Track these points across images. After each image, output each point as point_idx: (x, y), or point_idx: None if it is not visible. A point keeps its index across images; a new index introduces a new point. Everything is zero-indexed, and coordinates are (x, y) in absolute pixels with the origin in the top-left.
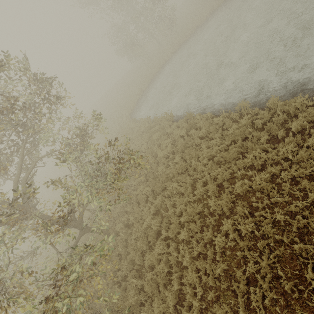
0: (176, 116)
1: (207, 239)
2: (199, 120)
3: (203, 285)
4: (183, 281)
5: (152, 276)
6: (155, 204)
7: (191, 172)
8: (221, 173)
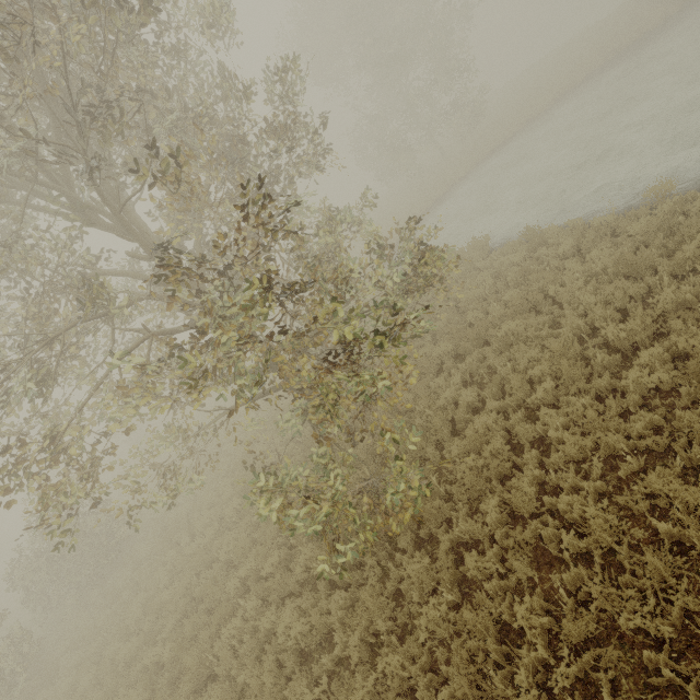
0: (494, 245)
1: (602, 389)
2: (556, 232)
3: (602, 462)
4: (552, 461)
5: (475, 463)
6: (463, 371)
7: (547, 307)
8: (621, 291)
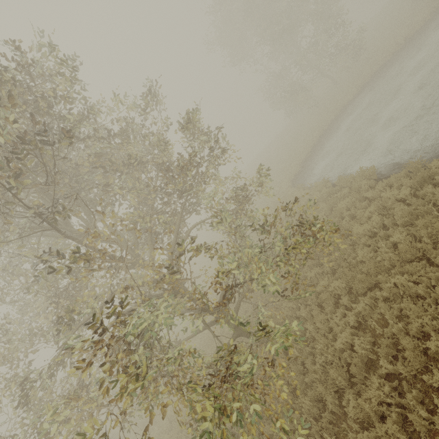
0: (381, 172)
1: None
2: None
3: None
4: None
5: None
6: (357, 311)
7: (438, 259)
8: None
